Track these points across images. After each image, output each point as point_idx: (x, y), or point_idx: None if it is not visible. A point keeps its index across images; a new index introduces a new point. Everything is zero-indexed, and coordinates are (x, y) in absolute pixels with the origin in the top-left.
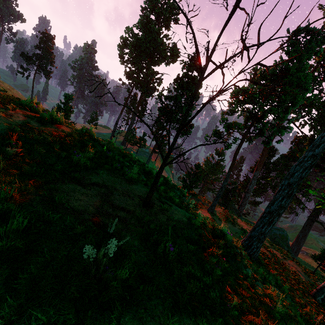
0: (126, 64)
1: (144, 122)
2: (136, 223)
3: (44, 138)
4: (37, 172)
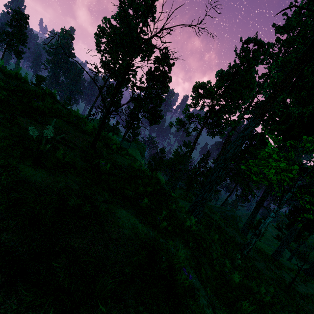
0: (103, 53)
1: (89, 75)
2: (81, 152)
3: (8, 87)
4: (0, 104)
